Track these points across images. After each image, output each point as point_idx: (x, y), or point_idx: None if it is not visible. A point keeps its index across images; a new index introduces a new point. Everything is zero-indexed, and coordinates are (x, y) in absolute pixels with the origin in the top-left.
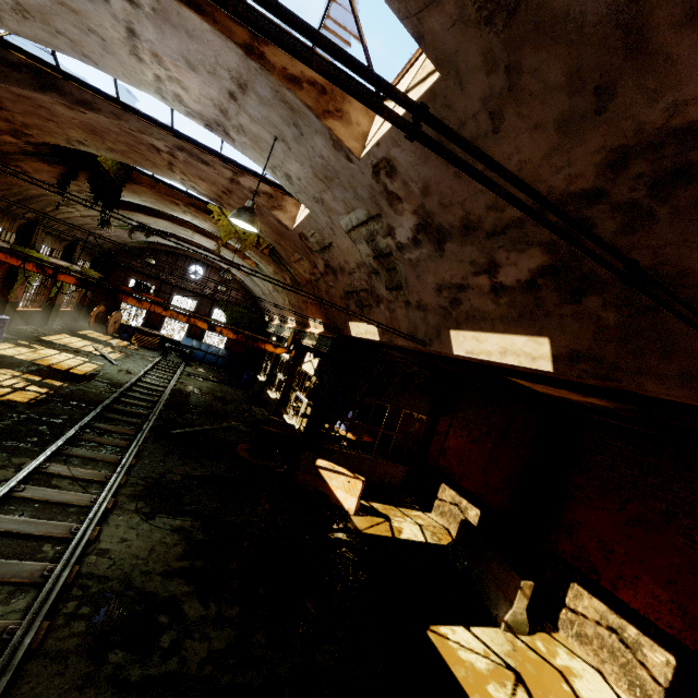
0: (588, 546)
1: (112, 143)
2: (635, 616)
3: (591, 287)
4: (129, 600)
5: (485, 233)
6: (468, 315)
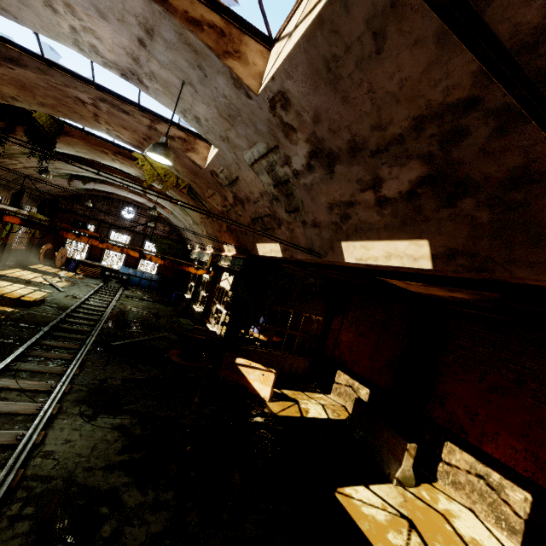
0: (457, 412)
1: (42, 98)
2: (497, 464)
3: (466, 190)
4: (72, 496)
5: (370, 153)
6: (356, 228)
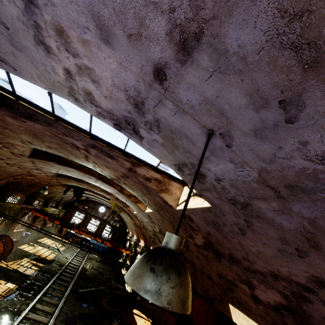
0: None
1: (84, 186)
2: None
3: (187, 261)
4: None
5: None
6: None
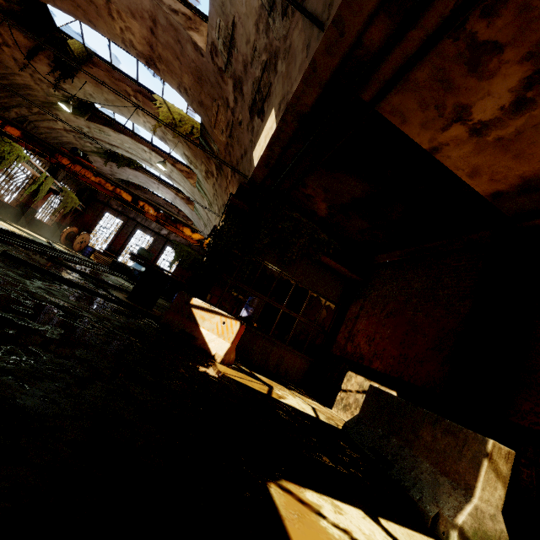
0: None
1: None
2: None
3: None
4: None
5: None
6: None
